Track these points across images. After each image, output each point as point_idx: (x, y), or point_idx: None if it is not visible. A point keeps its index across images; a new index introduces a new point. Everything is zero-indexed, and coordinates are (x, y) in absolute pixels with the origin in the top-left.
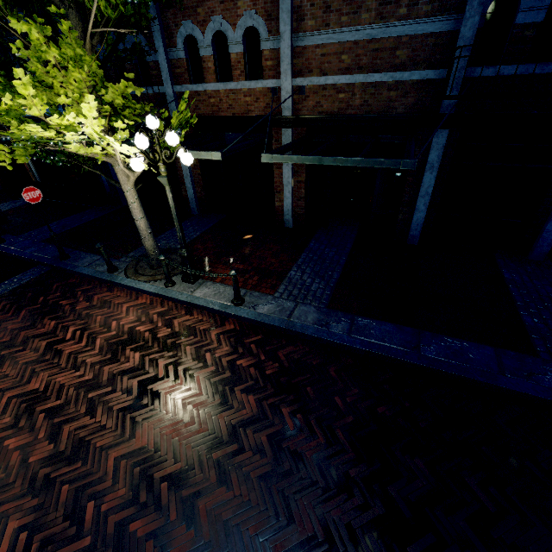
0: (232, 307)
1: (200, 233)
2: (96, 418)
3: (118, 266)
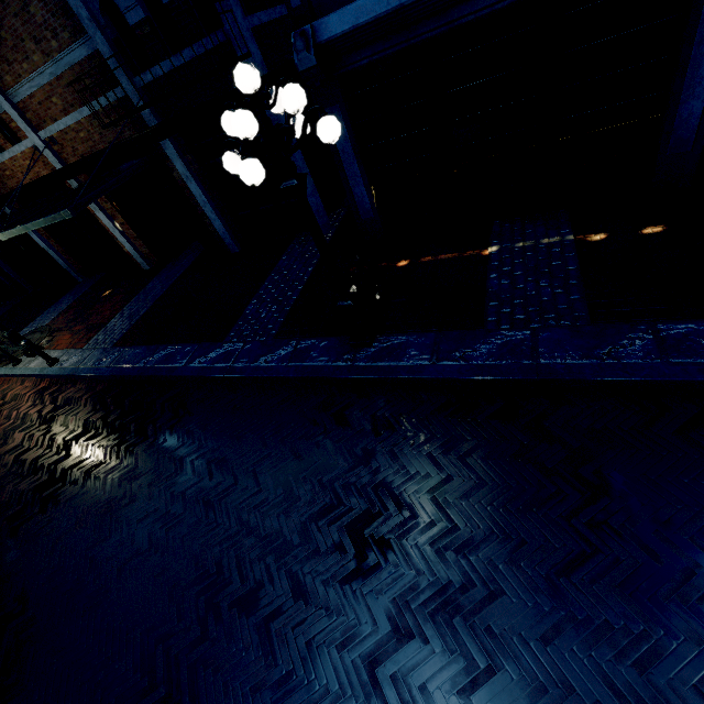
0: (47, 369)
1: (71, 302)
2: None
3: None
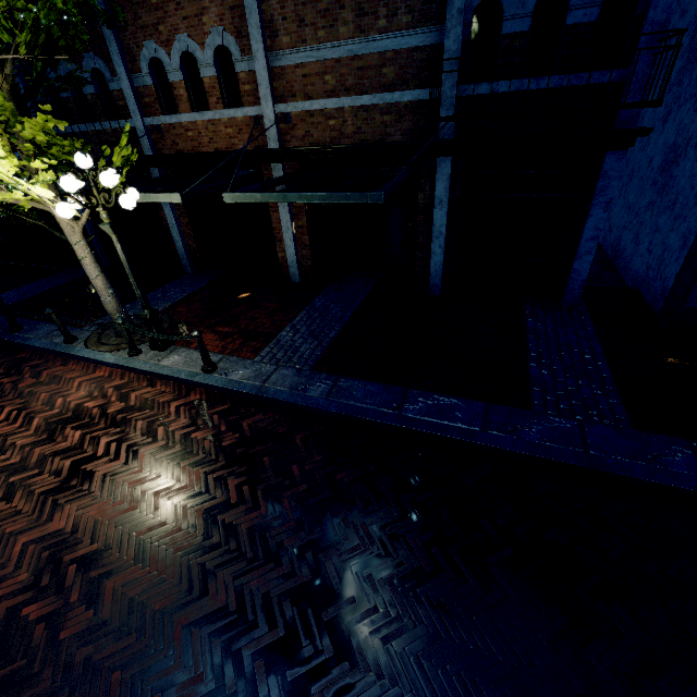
0: (201, 375)
1: (188, 293)
2: (12, 503)
3: (79, 335)
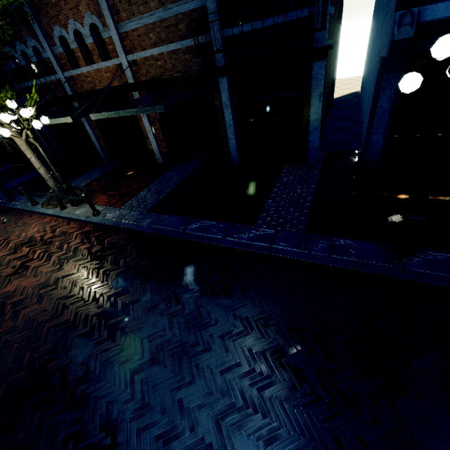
0: (91, 217)
1: (101, 174)
2: None
3: (40, 201)
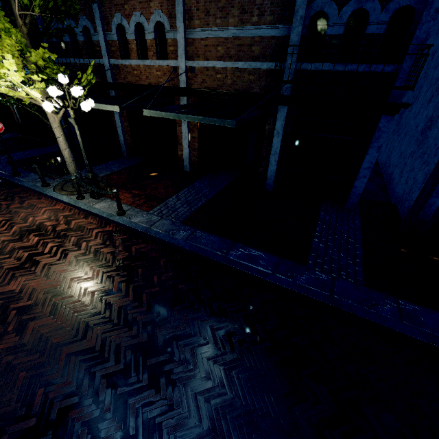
0: (115, 216)
1: (121, 168)
2: None
3: (51, 183)
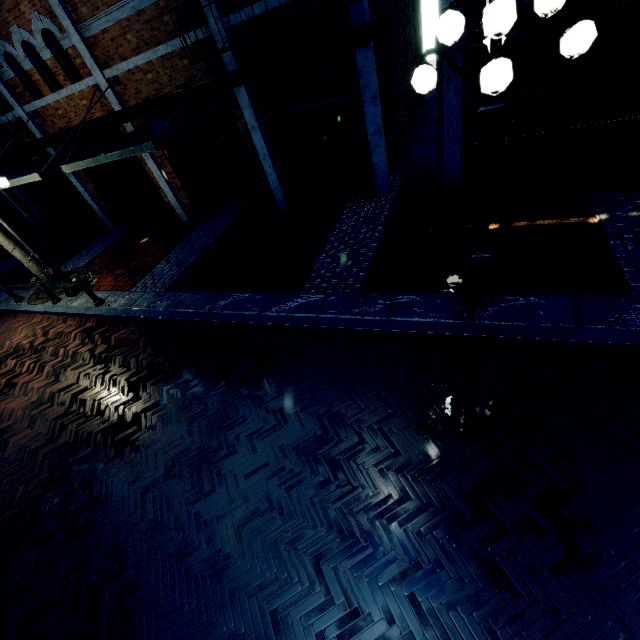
0: (93, 309)
1: (105, 247)
2: None
3: (26, 296)
